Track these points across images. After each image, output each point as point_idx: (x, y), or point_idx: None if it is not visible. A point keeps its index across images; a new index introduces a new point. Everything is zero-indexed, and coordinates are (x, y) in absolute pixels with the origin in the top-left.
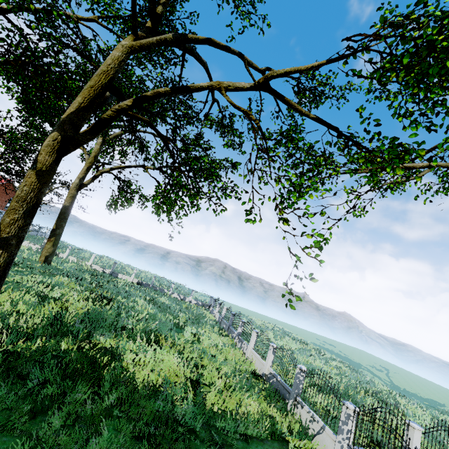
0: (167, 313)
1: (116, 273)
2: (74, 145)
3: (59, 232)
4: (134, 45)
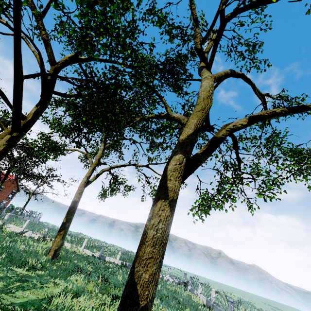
0: (178, 310)
1: (104, 256)
2: (195, 166)
3: (68, 225)
4: (215, 76)
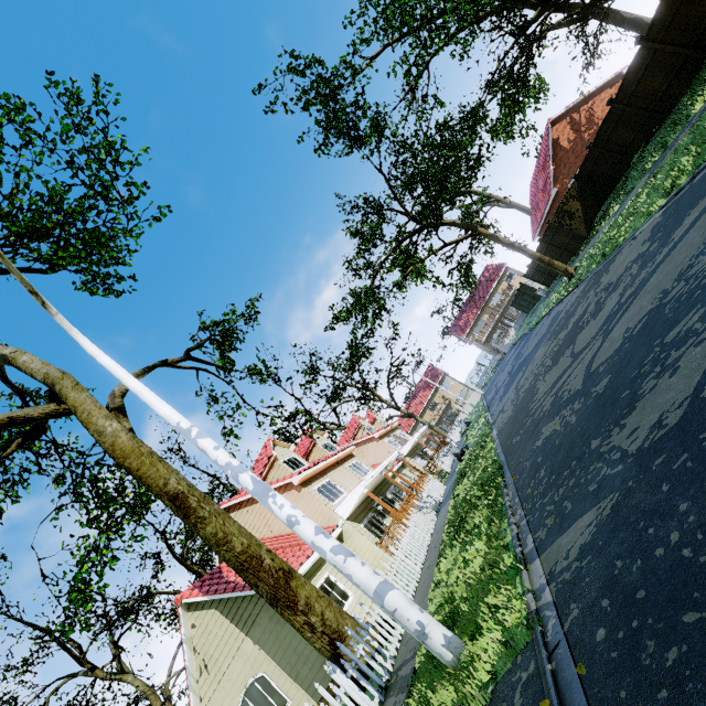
0: None
1: None
2: None
3: None
4: None
